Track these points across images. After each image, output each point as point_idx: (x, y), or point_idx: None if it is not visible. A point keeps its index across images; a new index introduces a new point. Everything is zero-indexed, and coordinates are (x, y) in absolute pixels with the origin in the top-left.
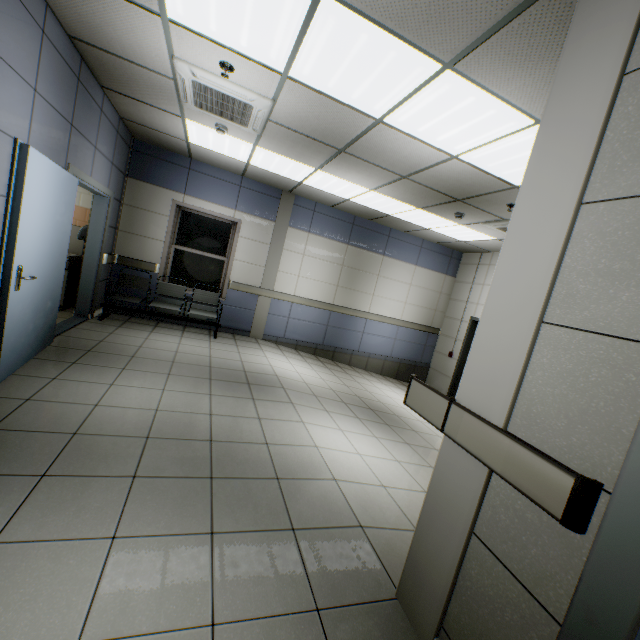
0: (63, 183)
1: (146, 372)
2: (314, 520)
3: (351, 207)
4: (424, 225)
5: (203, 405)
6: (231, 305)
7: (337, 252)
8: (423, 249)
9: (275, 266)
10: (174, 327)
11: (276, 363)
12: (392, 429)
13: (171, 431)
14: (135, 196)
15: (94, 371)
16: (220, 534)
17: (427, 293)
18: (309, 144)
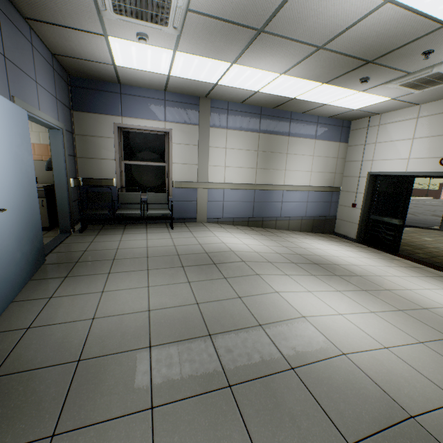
0: (10, 113)
1: (128, 272)
2: (361, 422)
3: (259, 99)
4: (323, 101)
5: (187, 295)
6: (177, 200)
7: (252, 141)
8: (319, 124)
9: (205, 162)
10: (138, 226)
11: (226, 240)
12: (343, 279)
13: (169, 333)
14: (83, 126)
15: (84, 281)
16: None
17: (327, 160)
18: (227, 32)
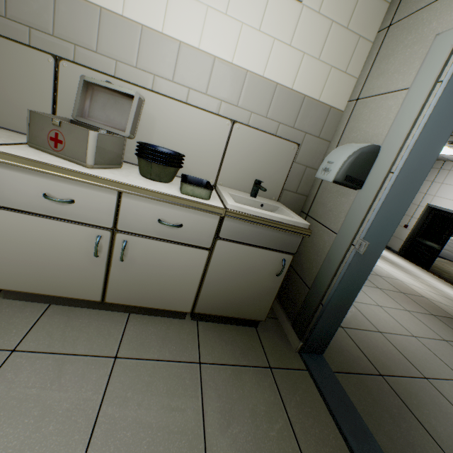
0: None
1: None
2: (406, 291)
3: None
4: None
5: None
6: None
7: None
8: None
9: None
10: None
11: None
12: (393, 264)
13: None
14: None
15: None
16: (381, 289)
17: None
18: None
